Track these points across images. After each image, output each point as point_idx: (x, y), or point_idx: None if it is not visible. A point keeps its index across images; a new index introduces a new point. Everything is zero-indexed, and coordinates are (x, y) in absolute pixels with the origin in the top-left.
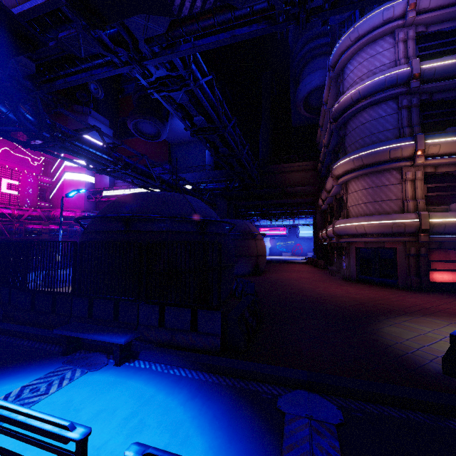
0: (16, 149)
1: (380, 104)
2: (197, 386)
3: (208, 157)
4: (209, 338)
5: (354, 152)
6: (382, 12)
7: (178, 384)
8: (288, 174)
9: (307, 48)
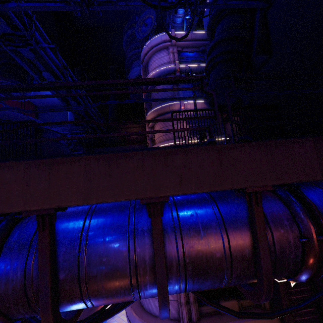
0: None
1: None
2: None
3: (69, 116)
4: None
5: (154, 107)
6: (161, 36)
7: None
8: (128, 129)
9: (132, 52)
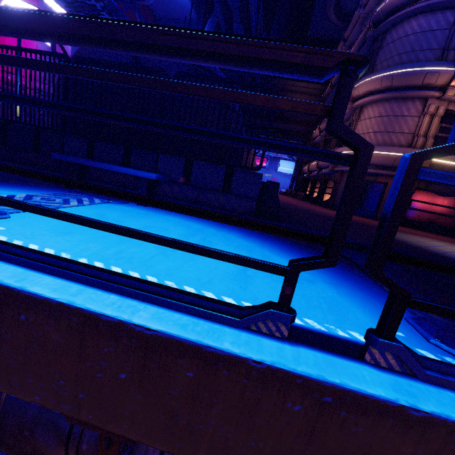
0: None
1: (436, 12)
2: (246, 231)
3: None
4: (243, 201)
5: (386, 69)
6: None
7: (224, 227)
8: (291, 95)
9: None
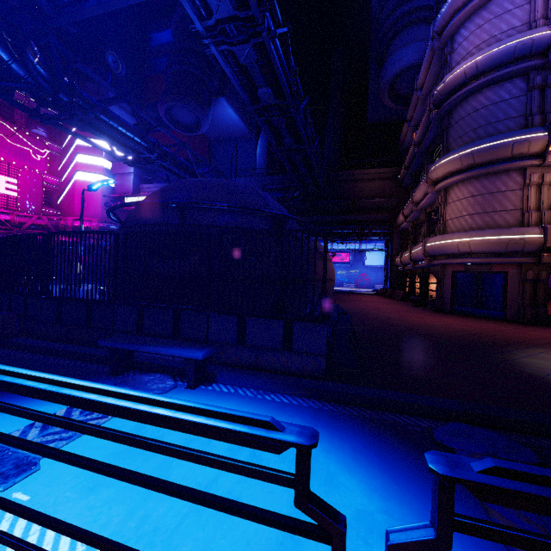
0: (13, 136)
1: (502, 83)
2: (312, 414)
3: (259, 158)
4: (309, 359)
5: (463, 148)
6: None
7: (284, 411)
8: (361, 184)
9: (399, 12)
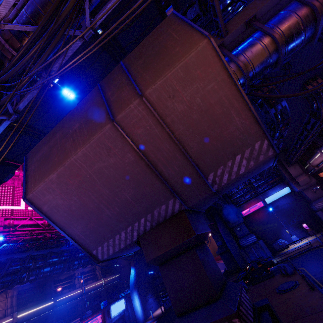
0: None
1: None
2: None
3: None
4: None
5: None
6: None
7: None
8: None
9: None
